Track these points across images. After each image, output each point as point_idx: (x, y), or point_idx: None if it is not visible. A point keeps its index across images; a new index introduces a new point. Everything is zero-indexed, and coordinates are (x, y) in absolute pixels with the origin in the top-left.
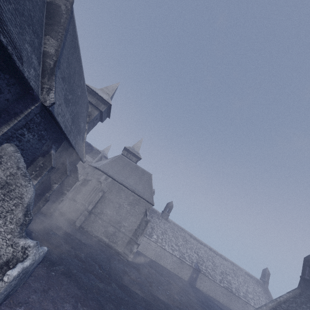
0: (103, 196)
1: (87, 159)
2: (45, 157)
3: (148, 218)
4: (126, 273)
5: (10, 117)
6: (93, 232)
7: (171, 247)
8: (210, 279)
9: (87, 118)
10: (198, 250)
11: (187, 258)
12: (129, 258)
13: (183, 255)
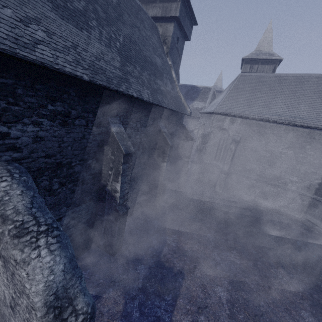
0: (238, 148)
1: (198, 106)
2: (109, 143)
3: None
4: None
5: None
6: (242, 195)
7: None
8: None
9: (164, 48)
10: None
11: None
12: None
13: None
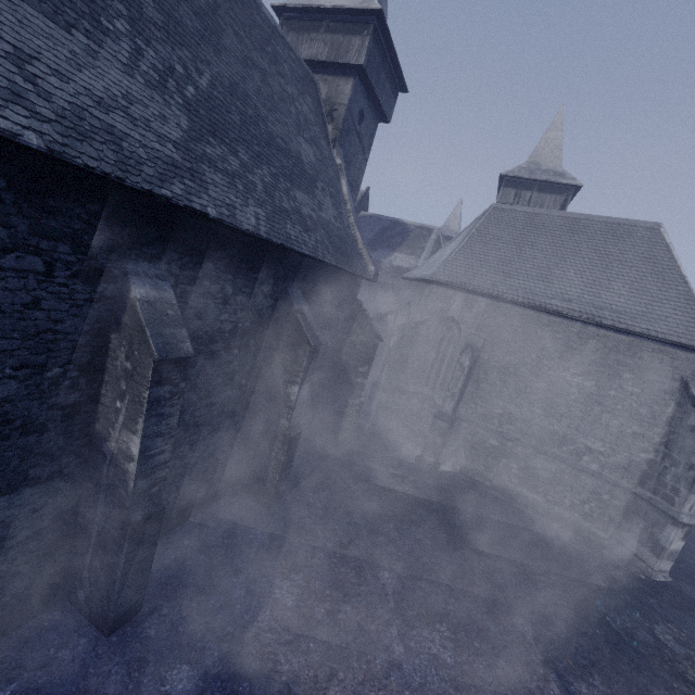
0: (479, 363)
1: (401, 264)
2: (123, 327)
3: None
4: (679, 677)
5: None
6: (482, 473)
7: None
8: None
9: (329, 128)
10: None
11: None
12: (656, 574)
13: None
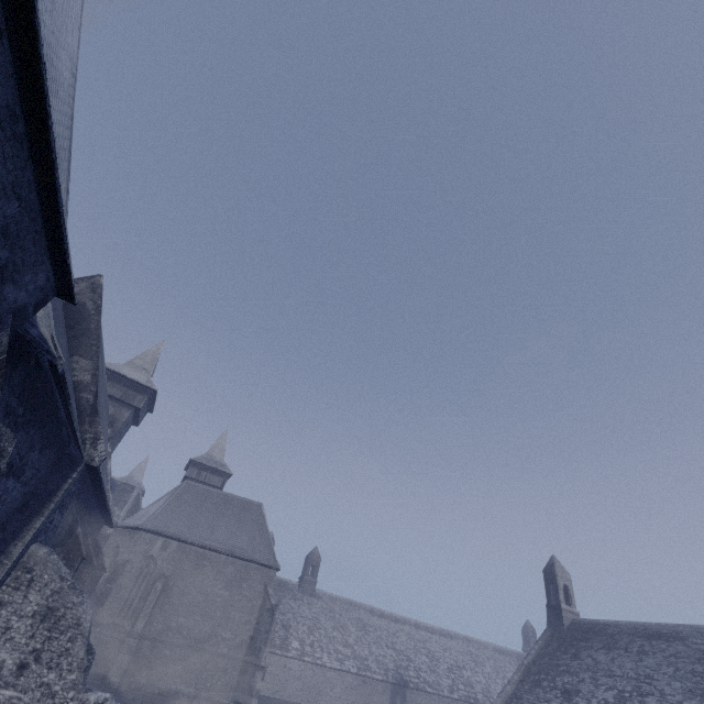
0: (166, 589)
1: None
2: (67, 544)
3: (274, 600)
4: None
5: (43, 502)
6: (154, 684)
7: (336, 654)
8: (432, 694)
9: (109, 430)
10: (394, 638)
11: (374, 667)
12: None
13: (365, 663)
